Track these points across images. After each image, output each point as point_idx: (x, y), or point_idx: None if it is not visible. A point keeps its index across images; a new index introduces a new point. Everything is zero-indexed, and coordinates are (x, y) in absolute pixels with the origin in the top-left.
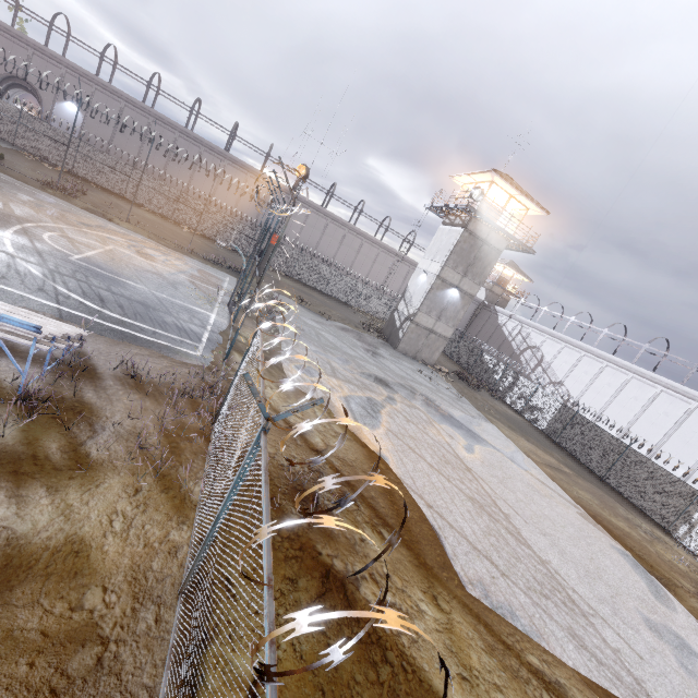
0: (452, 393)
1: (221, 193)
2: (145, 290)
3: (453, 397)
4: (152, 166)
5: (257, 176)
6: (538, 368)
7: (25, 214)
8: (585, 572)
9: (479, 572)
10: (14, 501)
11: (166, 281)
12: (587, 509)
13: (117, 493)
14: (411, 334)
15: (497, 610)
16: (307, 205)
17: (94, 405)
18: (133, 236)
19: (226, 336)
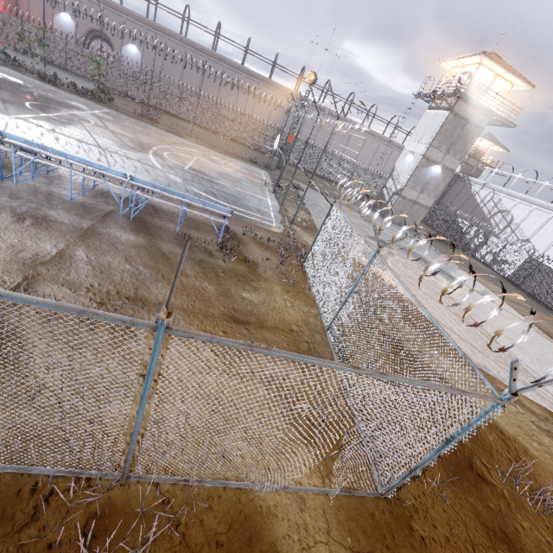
0: (432, 250)
1: (241, 102)
2: (228, 186)
3: (433, 253)
4: (190, 87)
5: (267, 83)
6: (506, 228)
7: (147, 141)
8: (536, 360)
9: (464, 348)
10: (246, 291)
11: (234, 179)
12: (542, 329)
13: (280, 292)
14: (398, 205)
15: (477, 365)
16: (306, 104)
17: (247, 253)
18: (200, 147)
19: (281, 214)
